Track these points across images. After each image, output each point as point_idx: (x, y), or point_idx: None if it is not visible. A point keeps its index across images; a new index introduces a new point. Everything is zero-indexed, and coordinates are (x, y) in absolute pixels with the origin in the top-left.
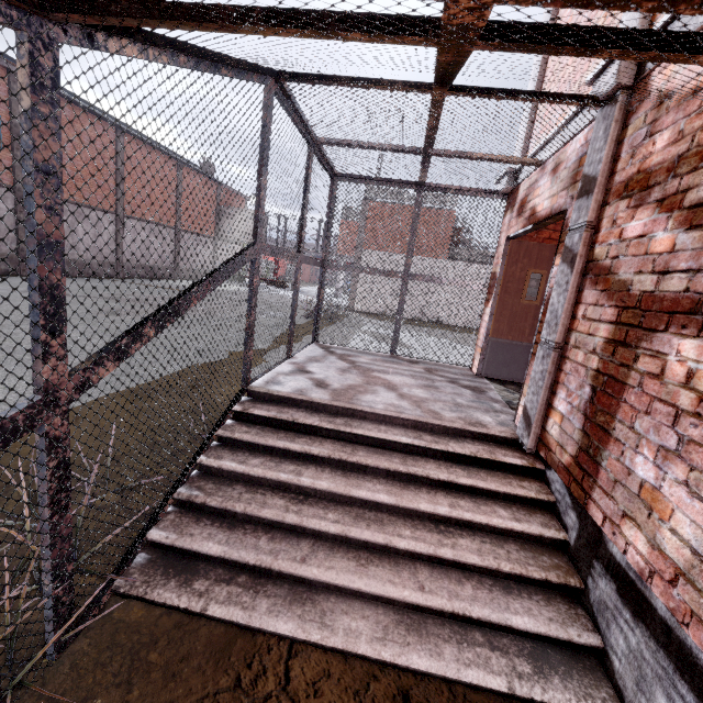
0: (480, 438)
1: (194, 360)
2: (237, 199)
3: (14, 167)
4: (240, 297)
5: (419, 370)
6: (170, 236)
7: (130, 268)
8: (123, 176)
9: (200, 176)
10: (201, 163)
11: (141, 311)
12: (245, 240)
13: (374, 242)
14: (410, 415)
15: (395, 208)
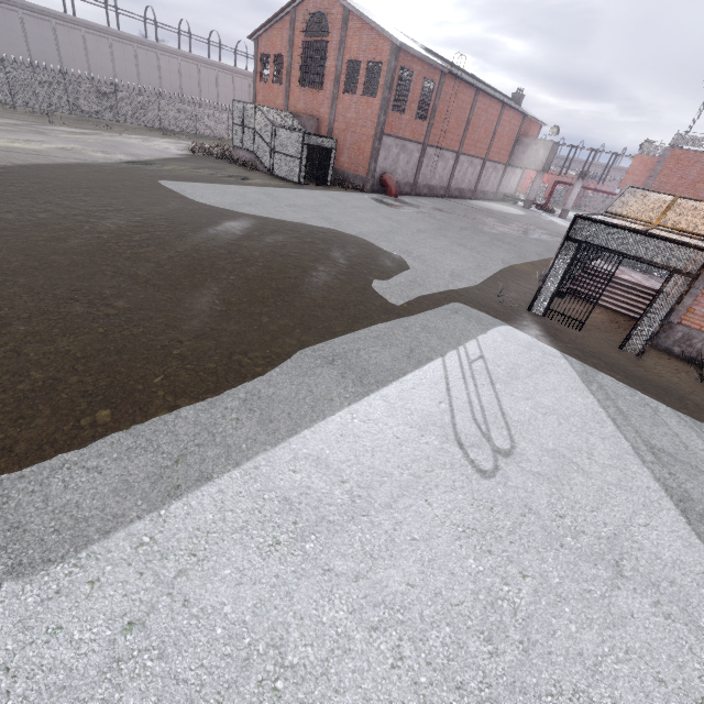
0: (654, 291)
1: (538, 258)
2: (534, 126)
3: (427, 131)
4: (526, 221)
5: (645, 276)
6: (479, 166)
7: (452, 191)
8: (469, 124)
9: (514, 112)
10: (514, 93)
11: (491, 228)
12: (531, 167)
13: (662, 187)
14: (633, 281)
15: (700, 156)
